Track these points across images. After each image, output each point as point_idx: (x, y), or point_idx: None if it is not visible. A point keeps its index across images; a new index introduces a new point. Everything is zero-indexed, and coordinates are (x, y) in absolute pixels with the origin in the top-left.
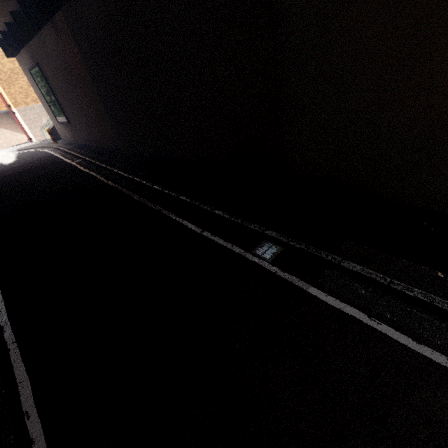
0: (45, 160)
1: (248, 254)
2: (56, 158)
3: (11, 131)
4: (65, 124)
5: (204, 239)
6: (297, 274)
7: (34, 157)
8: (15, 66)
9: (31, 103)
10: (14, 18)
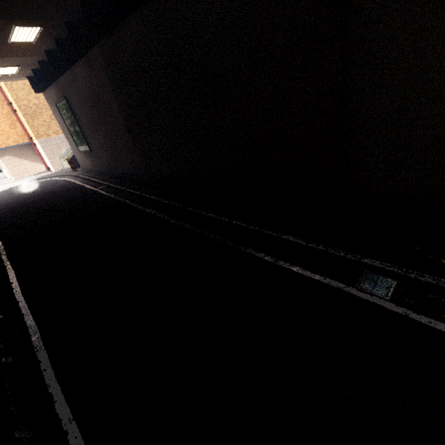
0: (67, 188)
1: (352, 289)
2: (78, 185)
3: (30, 161)
4: (86, 152)
5: (283, 270)
6: (440, 317)
7: (54, 185)
8: (39, 101)
9: (52, 135)
10: (48, 56)
